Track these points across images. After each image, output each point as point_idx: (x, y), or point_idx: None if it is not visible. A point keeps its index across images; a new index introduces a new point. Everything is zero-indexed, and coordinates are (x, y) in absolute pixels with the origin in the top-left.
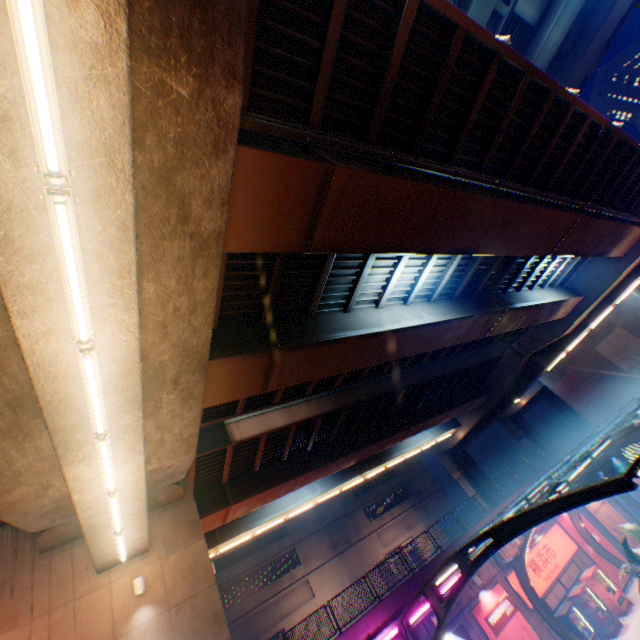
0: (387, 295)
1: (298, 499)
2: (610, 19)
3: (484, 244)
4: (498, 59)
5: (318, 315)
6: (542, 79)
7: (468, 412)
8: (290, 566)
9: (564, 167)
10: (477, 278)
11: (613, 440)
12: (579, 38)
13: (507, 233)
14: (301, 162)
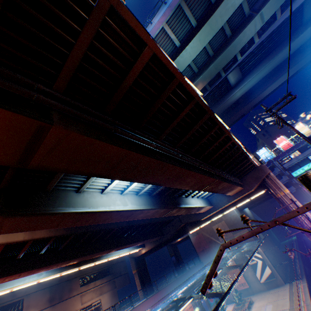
0: (109, 188)
1: (26, 279)
2: (257, 98)
3: (167, 182)
4: (195, 101)
5: (55, 191)
6: (215, 118)
7: (151, 241)
8: (15, 310)
9: (218, 155)
10: (167, 188)
11: (194, 298)
12: (246, 99)
13: (180, 180)
14: (13, 113)
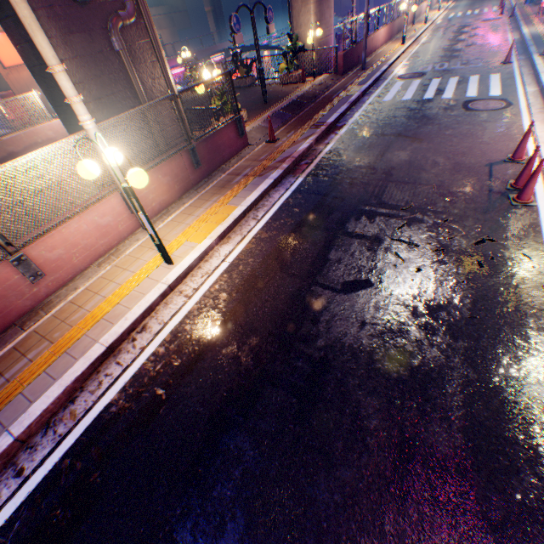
0: None
1: None
2: None
3: None
4: None
5: None
6: None
7: None
8: None
9: None
10: None
11: None
12: None
13: None
14: None
